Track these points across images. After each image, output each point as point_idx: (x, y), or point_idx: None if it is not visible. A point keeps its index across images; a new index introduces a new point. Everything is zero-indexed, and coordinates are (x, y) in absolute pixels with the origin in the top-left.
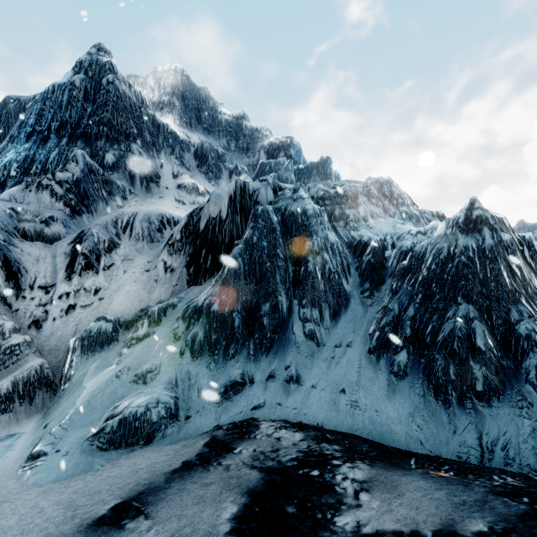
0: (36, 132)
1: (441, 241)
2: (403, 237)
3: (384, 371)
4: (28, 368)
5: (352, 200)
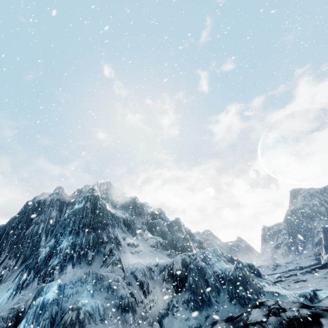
0: (73, 230)
1: (233, 272)
2: (225, 269)
3: (233, 305)
4: (158, 325)
5: (209, 257)
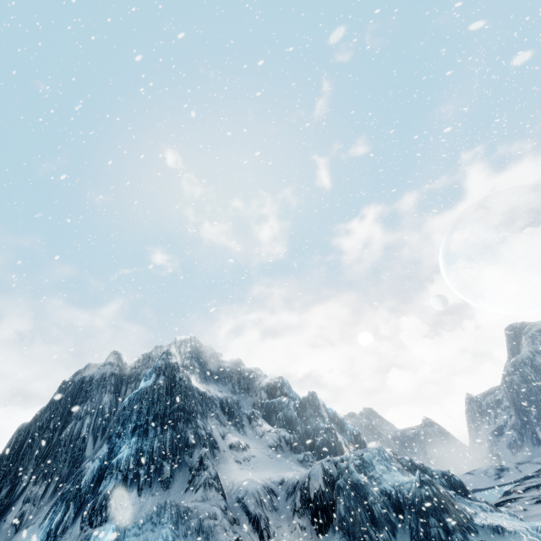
0: (138, 426)
1: (416, 491)
2: (401, 485)
3: None
4: None
5: (371, 464)
